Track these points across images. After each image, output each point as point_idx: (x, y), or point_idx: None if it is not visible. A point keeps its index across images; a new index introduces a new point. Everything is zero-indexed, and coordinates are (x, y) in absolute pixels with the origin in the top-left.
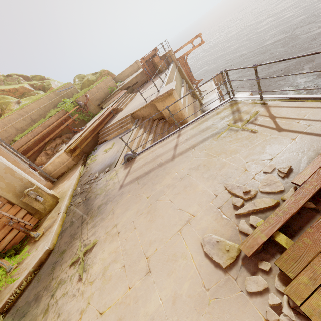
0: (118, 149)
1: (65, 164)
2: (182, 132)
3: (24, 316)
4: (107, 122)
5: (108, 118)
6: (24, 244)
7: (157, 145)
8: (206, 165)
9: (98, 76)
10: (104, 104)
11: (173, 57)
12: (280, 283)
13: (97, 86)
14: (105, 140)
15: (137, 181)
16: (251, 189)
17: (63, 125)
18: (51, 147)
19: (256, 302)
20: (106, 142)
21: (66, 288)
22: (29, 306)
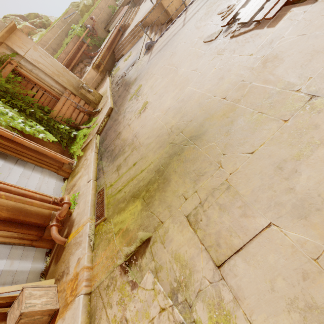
0: (137, 52)
1: (95, 80)
2: (189, 8)
3: (112, 127)
4: (118, 41)
5: (119, 36)
6: (91, 118)
7: (170, 28)
8: (207, 13)
9: None
10: (109, 26)
11: None
12: (237, 25)
13: (98, 6)
14: (121, 55)
15: (159, 52)
16: (232, 4)
17: (81, 50)
18: (78, 71)
19: (226, 38)
20: (123, 56)
21: (131, 106)
22: (112, 124)
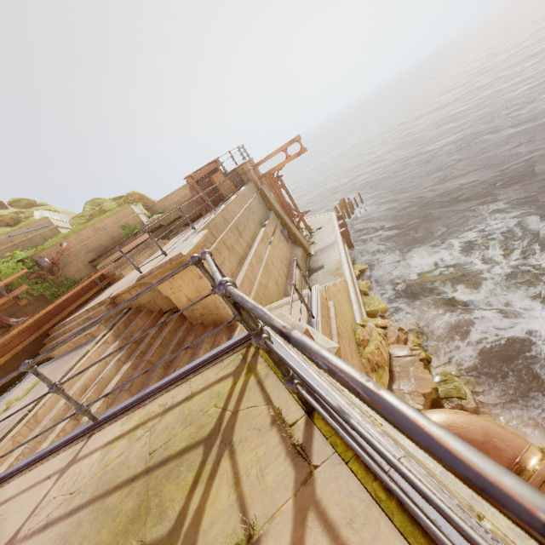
0: (16, 415)
1: None
2: (90, 444)
3: None
4: (84, 304)
5: (84, 297)
6: None
7: (22, 475)
8: None
9: (120, 204)
10: (102, 260)
11: (251, 175)
12: None
13: (96, 225)
14: (47, 356)
15: None
16: None
17: None
18: None
19: None
20: (48, 362)
21: None
22: None
